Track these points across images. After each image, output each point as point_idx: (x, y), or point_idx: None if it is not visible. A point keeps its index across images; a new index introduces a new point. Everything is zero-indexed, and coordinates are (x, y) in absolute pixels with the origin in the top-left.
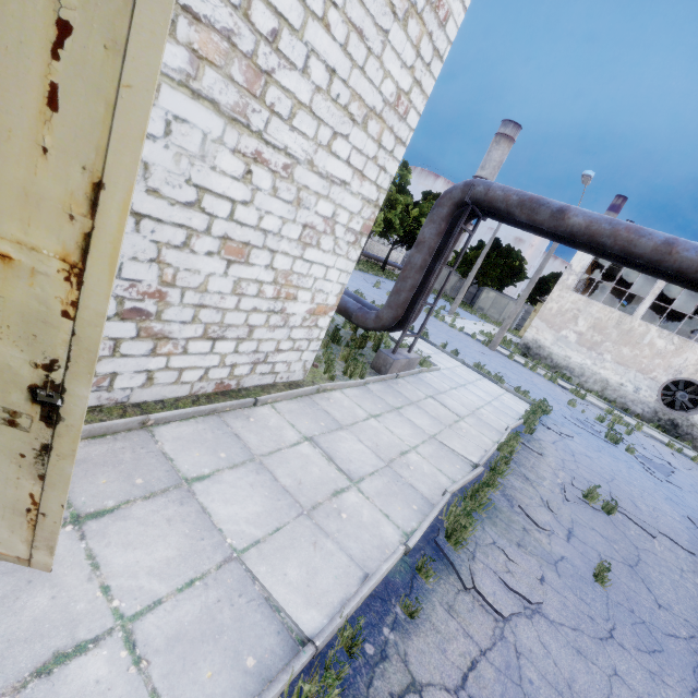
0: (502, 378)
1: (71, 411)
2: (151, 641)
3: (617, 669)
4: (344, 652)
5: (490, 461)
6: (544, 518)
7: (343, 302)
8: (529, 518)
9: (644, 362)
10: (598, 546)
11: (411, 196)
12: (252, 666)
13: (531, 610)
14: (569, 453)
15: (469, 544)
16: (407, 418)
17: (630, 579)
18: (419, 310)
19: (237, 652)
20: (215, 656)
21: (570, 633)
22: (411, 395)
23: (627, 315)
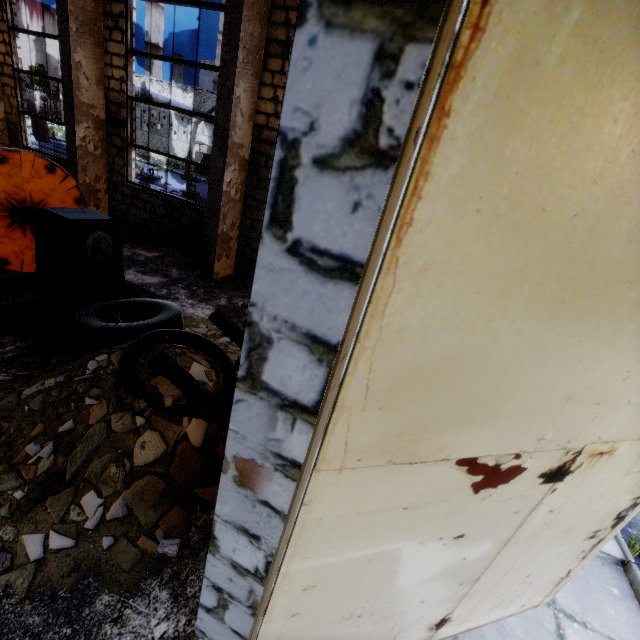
0: None
1: (632, 514)
2: (574, 609)
3: None
4: (633, 557)
5: None
6: None
7: None
8: None
9: None
10: None
11: None
12: (619, 593)
13: None
14: None
15: None
16: None
17: None
18: None
19: (605, 589)
20: (601, 598)
21: None
22: None
23: None
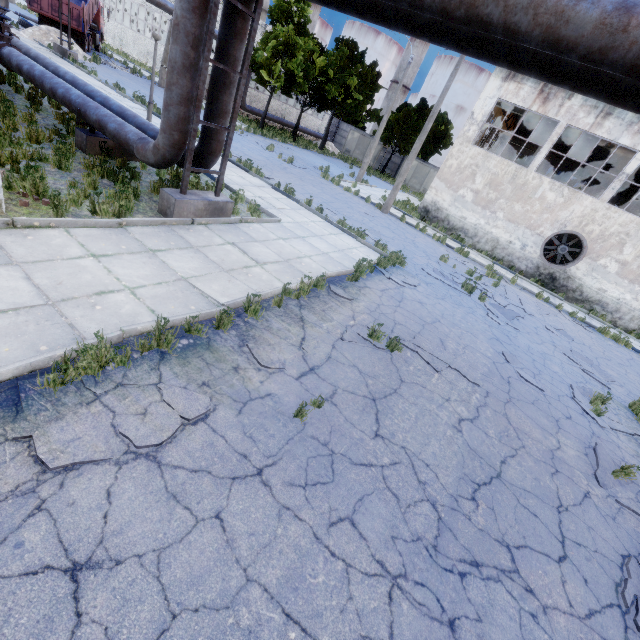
0: (363, 233)
1: None
2: None
3: (226, 510)
4: None
5: (243, 302)
6: (281, 357)
7: (123, 133)
8: (253, 357)
9: (533, 218)
10: (342, 382)
11: (317, 41)
12: None
13: (136, 454)
14: (397, 299)
15: (100, 386)
16: (161, 260)
17: (359, 412)
18: (217, 139)
19: None
20: None
21: (183, 476)
22: (200, 240)
23: (523, 168)
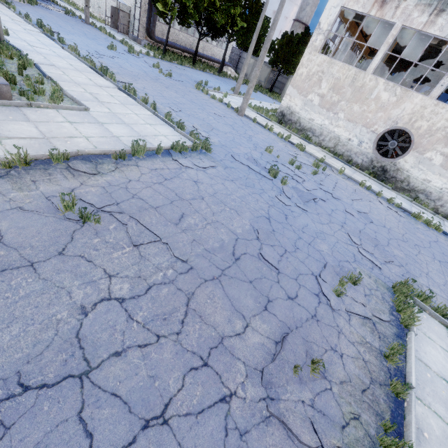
0: (183, 124)
1: None
2: None
3: None
4: None
5: None
6: None
7: None
8: None
9: (369, 117)
10: None
11: None
12: None
13: None
14: (165, 177)
15: None
16: None
17: None
18: None
19: None
20: None
21: None
22: None
23: (361, 71)
